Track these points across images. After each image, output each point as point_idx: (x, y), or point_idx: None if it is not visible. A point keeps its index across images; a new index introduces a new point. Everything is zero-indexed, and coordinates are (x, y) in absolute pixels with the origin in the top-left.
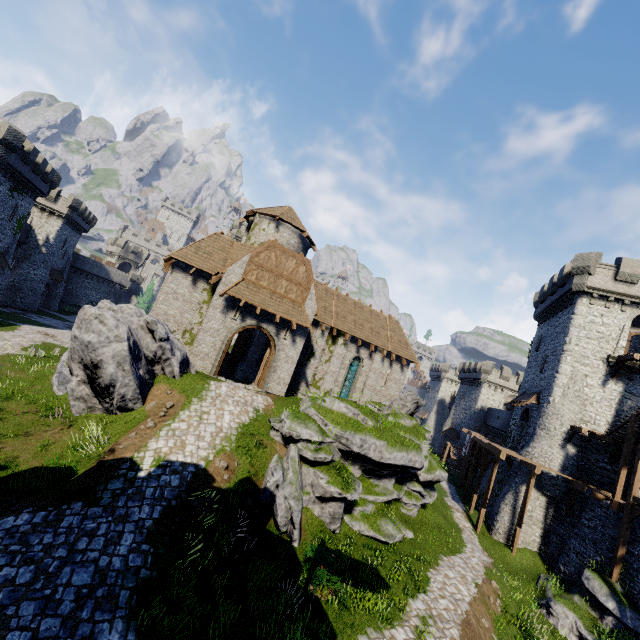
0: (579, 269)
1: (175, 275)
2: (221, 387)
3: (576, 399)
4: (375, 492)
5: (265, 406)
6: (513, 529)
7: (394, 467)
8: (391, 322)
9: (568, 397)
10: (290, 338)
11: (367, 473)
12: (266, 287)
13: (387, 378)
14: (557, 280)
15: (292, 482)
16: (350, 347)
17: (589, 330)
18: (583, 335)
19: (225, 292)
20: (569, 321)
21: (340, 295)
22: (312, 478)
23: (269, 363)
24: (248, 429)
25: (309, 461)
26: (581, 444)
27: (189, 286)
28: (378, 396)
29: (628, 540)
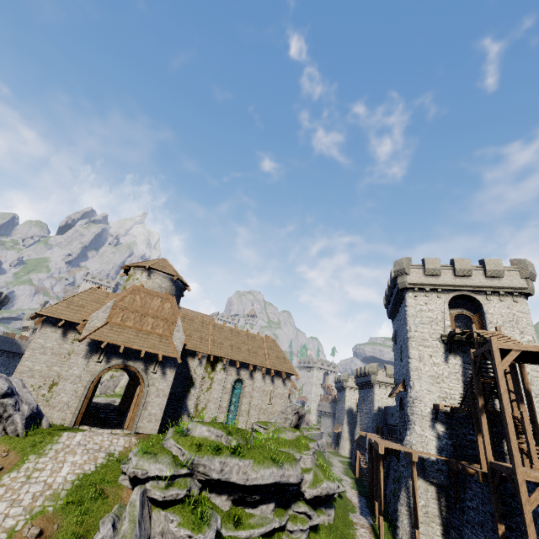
0: (399, 271)
1: (44, 330)
2: (75, 436)
3: (430, 378)
4: (249, 525)
5: (124, 448)
6: (414, 533)
7: (265, 488)
8: (268, 341)
9: (423, 378)
10: (160, 371)
11: (239, 503)
12: (132, 326)
13: (271, 394)
14: (390, 283)
15: (126, 535)
16: (230, 371)
17: (421, 317)
18: (418, 322)
19: (85, 337)
20: (405, 313)
21: (216, 325)
22: (163, 524)
23: (138, 401)
24: (89, 479)
25: (163, 503)
26: (447, 421)
27: (59, 338)
28: (265, 415)
29: (504, 513)
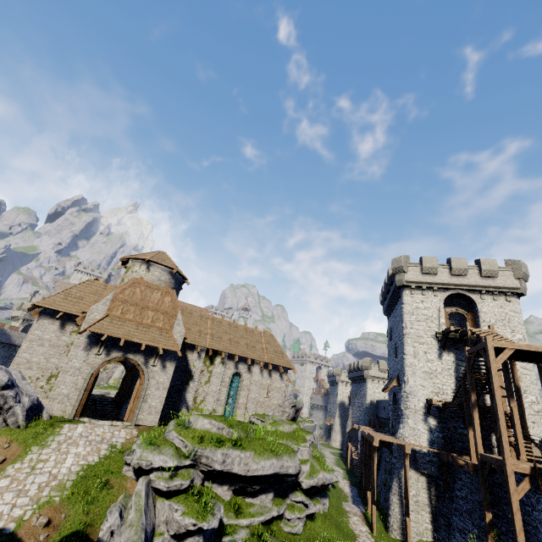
0: (396, 269)
1: (41, 322)
2: (76, 428)
3: (423, 374)
4: (250, 513)
5: (126, 440)
6: (405, 521)
7: (265, 478)
8: (266, 336)
9: (417, 374)
10: (160, 364)
11: (239, 492)
12: (132, 319)
13: (268, 388)
14: (387, 280)
15: (132, 523)
16: (228, 364)
17: (417, 314)
18: (414, 319)
19: (85, 329)
20: (401, 310)
21: (215, 318)
22: (167, 513)
23: (139, 393)
24: (93, 470)
25: (166, 493)
26: (439, 415)
27: (56, 330)
28: (263, 408)
29: (491, 502)
